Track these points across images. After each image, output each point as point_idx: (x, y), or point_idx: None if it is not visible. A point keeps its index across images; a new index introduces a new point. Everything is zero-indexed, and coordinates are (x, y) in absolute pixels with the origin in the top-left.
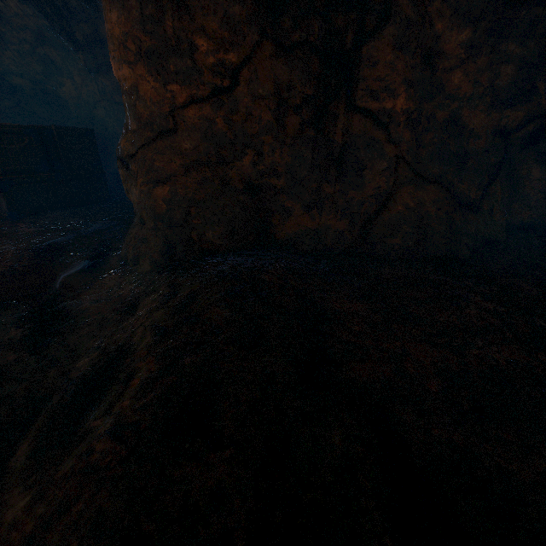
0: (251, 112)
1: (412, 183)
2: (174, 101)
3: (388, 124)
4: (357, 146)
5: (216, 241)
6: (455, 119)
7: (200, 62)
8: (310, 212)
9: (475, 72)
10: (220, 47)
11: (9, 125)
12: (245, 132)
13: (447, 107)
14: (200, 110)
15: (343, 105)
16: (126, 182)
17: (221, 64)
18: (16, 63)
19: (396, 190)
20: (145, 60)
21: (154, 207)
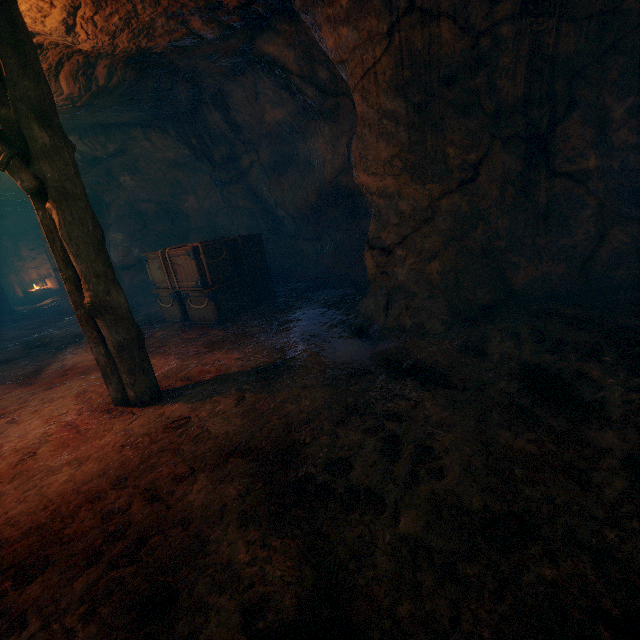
0: (486, 192)
1: (619, 223)
2: (431, 196)
3: (585, 181)
4: (559, 202)
5: (486, 297)
6: (624, 165)
7: (450, 165)
8: (533, 263)
9: (637, 127)
10: (463, 151)
11: (214, 243)
12: (478, 209)
13: (618, 158)
14: (451, 199)
15: (543, 173)
16: (386, 266)
17: (464, 163)
18: (147, 190)
19: (606, 231)
20: (408, 171)
21: (429, 280)
